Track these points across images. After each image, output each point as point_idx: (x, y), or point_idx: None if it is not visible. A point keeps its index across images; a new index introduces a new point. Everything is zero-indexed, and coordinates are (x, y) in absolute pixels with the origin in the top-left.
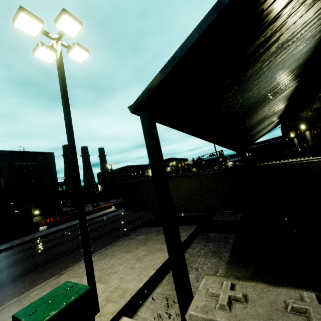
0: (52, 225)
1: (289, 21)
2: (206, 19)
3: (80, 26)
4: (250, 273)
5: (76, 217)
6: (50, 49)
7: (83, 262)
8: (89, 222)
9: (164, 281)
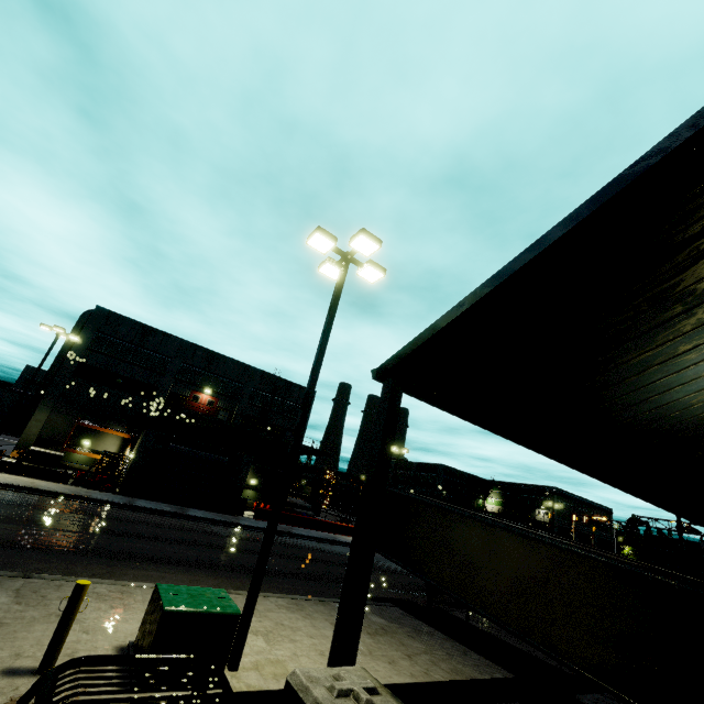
0: (263, 516)
1: (700, 290)
2: (479, 291)
3: (378, 246)
4: None
5: (303, 524)
6: (337, 266)
7: (263, 595)
8: (316, 543)
9: None
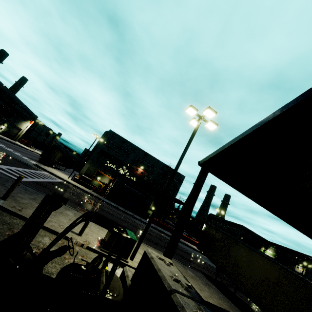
0: (154, 222)
1: None
2: (243, 134)
3: (214, 114)
4: None
5: (169, 231)
6: (197, 121)
7: (147, 246)
8: None
9: None
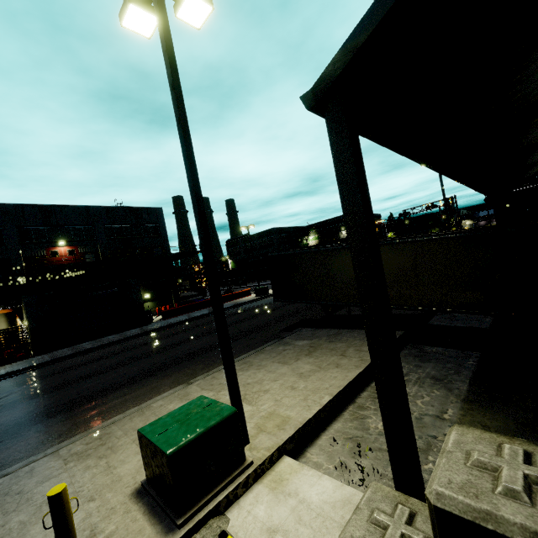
0: (169, 315)
1: None
2: None
3: None
4: (514, 423)
5: (201, 307)
6: (146, 8)
7: (217, 371)
8: None
9: (345, 414)
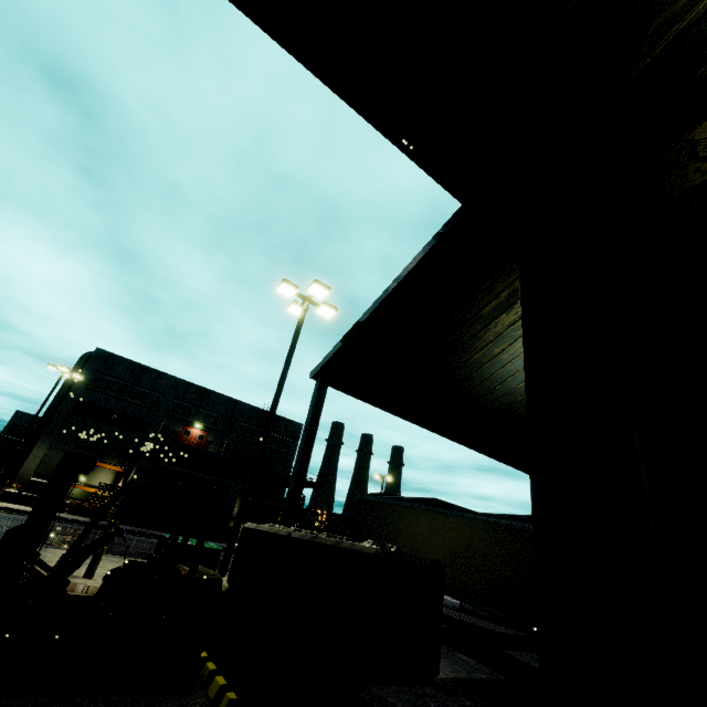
0: None
1: (485, 315)
2: (361, 319)
3: (327, 291)
4: None
5: None
6: (301, 307)
7: None
8: None
9: None
